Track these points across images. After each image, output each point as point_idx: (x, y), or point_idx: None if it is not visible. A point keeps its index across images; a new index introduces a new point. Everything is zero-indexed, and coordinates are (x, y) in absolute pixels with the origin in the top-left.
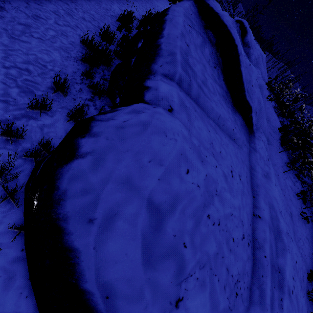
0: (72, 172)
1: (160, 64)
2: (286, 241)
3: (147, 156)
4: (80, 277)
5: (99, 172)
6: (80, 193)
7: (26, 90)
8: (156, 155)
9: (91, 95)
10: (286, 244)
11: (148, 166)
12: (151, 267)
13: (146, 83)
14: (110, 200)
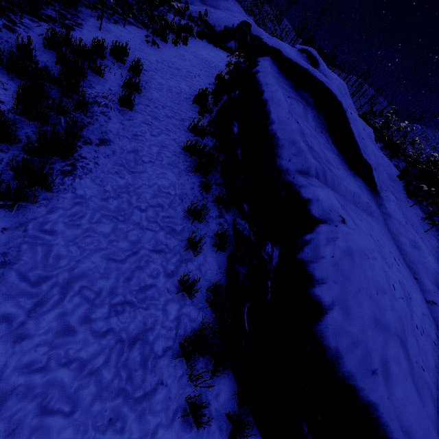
0: (332, 328)
1: (287, 159)
2: None
3: (373, 289)
4: (386, 428)
5: (353, 321)
6: (350, 347)
7: (169, 230)
8: (376, 284)
9: (218, 210)
10: None
11: (379, 299)
12: (423, 402)
13: (303, 194)
14: (377, 347)
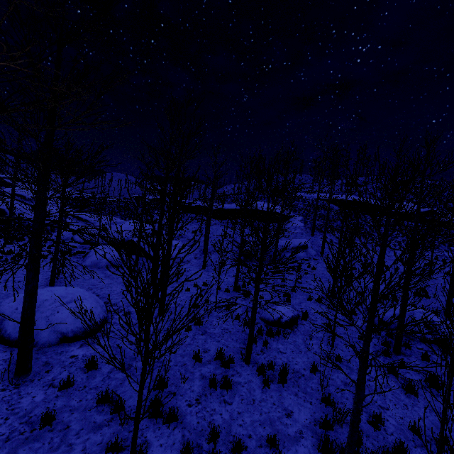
0: None
1: None
2: None
3: None
4: None
5: None
6: None
7: None
8: None
9: None
10: None
11: None
12: None
13: None
14: None
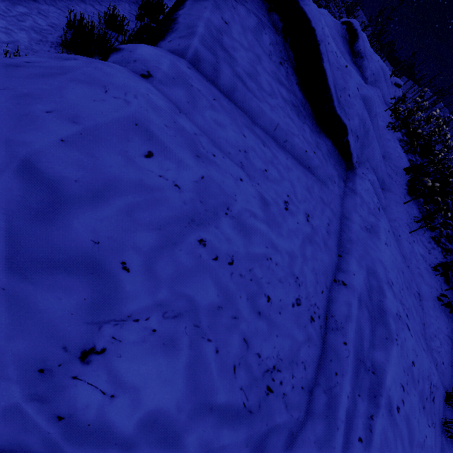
0: None
1: (169, 40)
2: (394, 326)
3: (48, 105)
4: None
5: None
6: None
7: None
8: (70, 108)
9: None
10: (393, 331)
11: (44, 117)
12: (14, 271)
13: (120, 45)
14: None
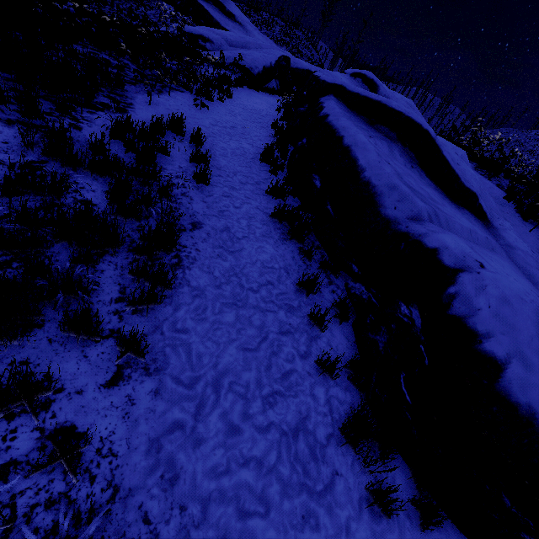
0: (516, 383)
1: (392, 206)
2: None
3: None
4: None
5: (537, 372)
6: None
7: (287, 307)
8: None
9: (326, 277)
10: None
11: None
12: None
13: (428, 244)
14: None
